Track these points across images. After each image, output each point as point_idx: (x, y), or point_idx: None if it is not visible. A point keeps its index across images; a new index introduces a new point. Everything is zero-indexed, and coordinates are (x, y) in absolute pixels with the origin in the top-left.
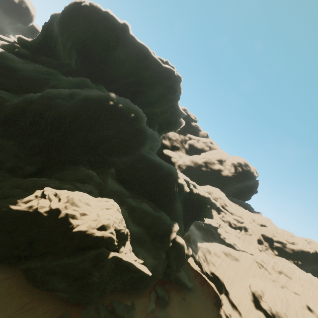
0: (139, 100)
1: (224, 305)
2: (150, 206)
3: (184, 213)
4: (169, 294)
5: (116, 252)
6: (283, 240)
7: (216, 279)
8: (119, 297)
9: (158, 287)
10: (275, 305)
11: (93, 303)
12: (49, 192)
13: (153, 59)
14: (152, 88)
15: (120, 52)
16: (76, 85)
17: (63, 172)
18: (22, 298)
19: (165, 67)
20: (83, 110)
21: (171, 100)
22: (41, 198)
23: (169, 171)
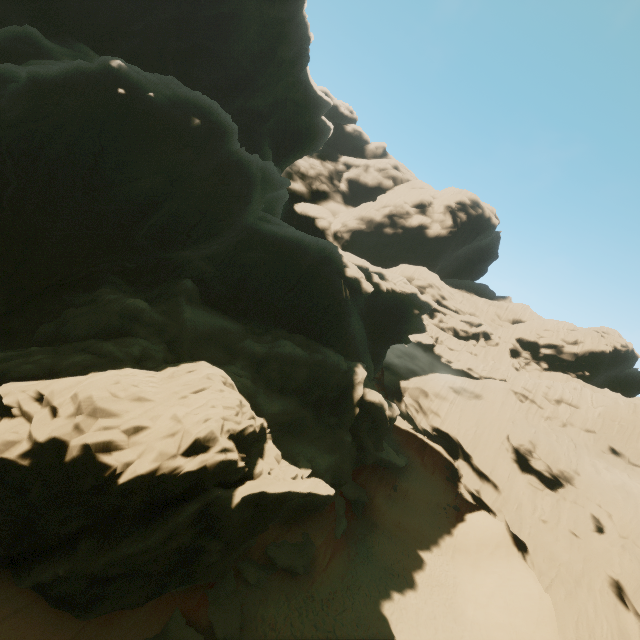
0: (206, 79)
1: (464, 478)
2: (297, 343)
3: (369, 336)
4: (367, 490)
5: (246, 482)
6: (558, 341)
7: (445, 438)
8: (278, 534)
9: (345, 486)
10: (558, 461)
11: (226, 576)
12: (19, 395)
13: None
14: (231, 33)
15: None
16: (1, 54)
17: (60, 318)
18: (61, 628)
19: None
20: (40, 129)
21: (289, 65)
22: (1, 419)
23: (321, 256)
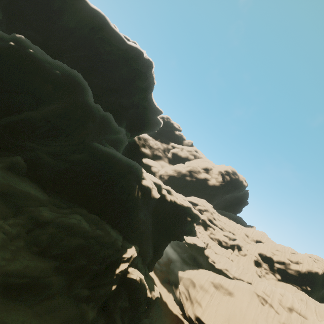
0: (96, 82)
1: None
2: (89, 220)
3: (154, 230)
4: None
5: None
6: (286, 259)
7: None
8: None
9: None
10: None
11: None
12: None
13: (113, 31)
14: (113, 67)
15: (68, 19)
16: None
17: None
18: None
19: (131, 46)
20: None
21: (141, 89)
22: None
23: (129, 169)
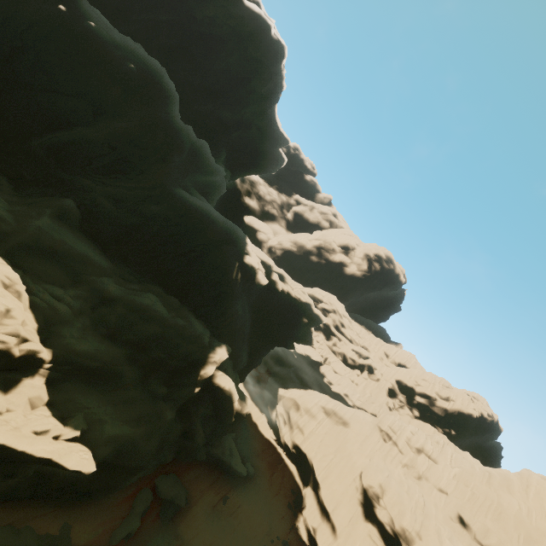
0: (184, 76)
1: (307, 509)
2: (167, 303)
3: (254, 329)
4: (190, 492)
5: None
6: (432, 393)
7: (302, 459)
8: (25, 515)
9: (163, 479)
10: (402, 516)
11: None
12: None
13: None
14: (215, 51)
15: None
16: None
17: None
18: None
19: (250, 10)
20: None
21: (259, 96)
22: None
23: (227, 237)
